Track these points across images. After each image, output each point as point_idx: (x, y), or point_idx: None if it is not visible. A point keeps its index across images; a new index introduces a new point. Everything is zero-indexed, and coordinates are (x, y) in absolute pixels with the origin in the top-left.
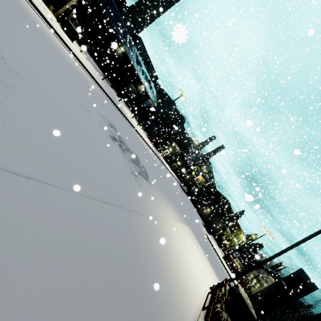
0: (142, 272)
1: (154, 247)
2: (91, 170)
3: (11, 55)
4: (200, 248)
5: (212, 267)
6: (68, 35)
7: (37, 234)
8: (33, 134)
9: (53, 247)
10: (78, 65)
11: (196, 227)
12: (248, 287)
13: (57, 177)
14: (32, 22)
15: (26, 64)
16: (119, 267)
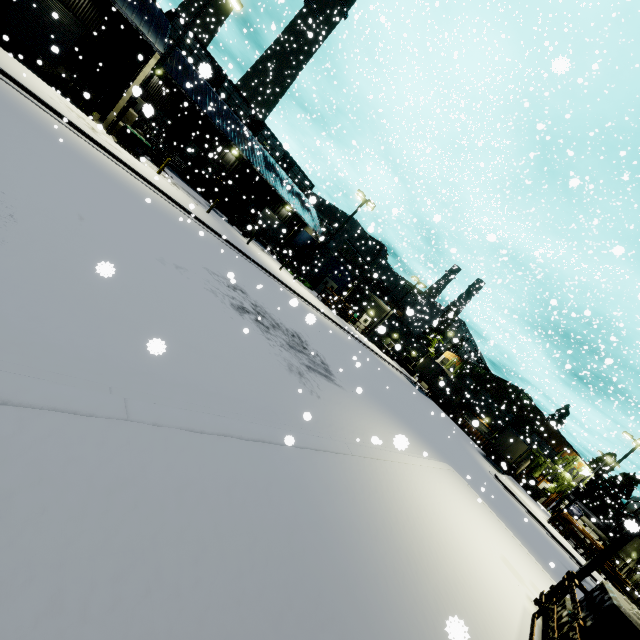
0: (338, 590)
1: (365, 521)
2: (188, 373)
3: (0, 190)
4: (487, 508)
5: (529, 549)
6: (131, 150)
7: (15, 536)
8: (42, 318)
9: (63, 562)
10: (156, 195)
11: (467, 462)
12: (633, 584)
13: (87, 394)
14: (54, 138)
15: (36, 201)
16: (269, 586)
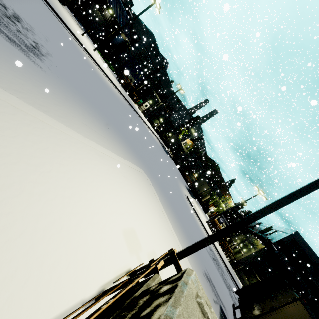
0: None
1: None
2: None
3: None
4: (157, 201)
5: (181, 230)
6: None
7: None
8: None
9: None
10: None
11: (171, 184)
12: (234, 252)
13: None
14: None
15: None
16: None
